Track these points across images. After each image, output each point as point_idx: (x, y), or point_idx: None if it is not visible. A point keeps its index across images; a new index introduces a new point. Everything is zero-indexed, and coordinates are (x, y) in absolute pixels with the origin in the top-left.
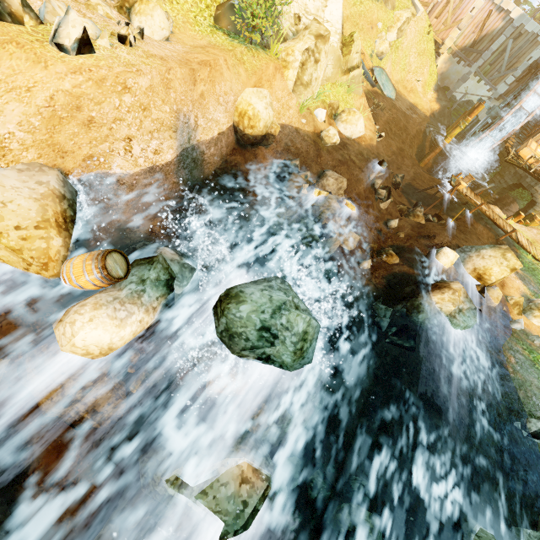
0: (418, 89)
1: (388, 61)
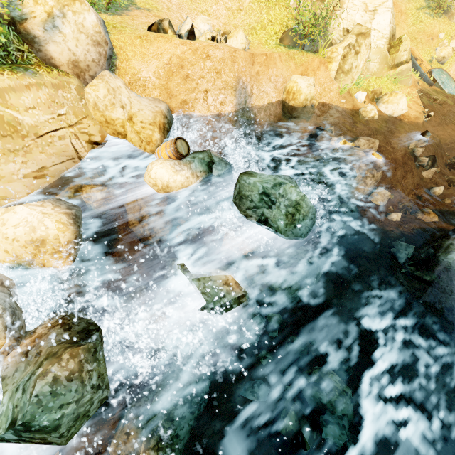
0: None
1: (452, 65)
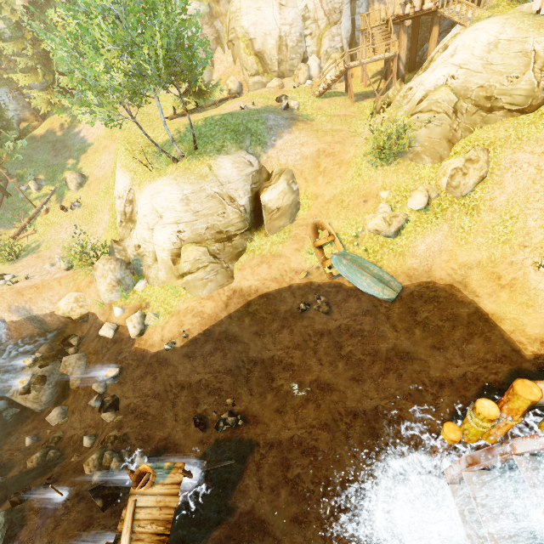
0: (537, 282)
1: (429, 233)
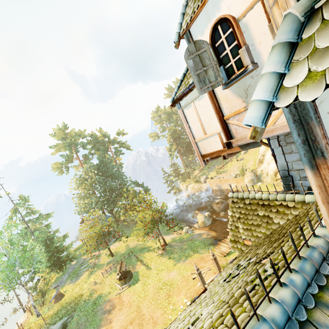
0: None
1: None
